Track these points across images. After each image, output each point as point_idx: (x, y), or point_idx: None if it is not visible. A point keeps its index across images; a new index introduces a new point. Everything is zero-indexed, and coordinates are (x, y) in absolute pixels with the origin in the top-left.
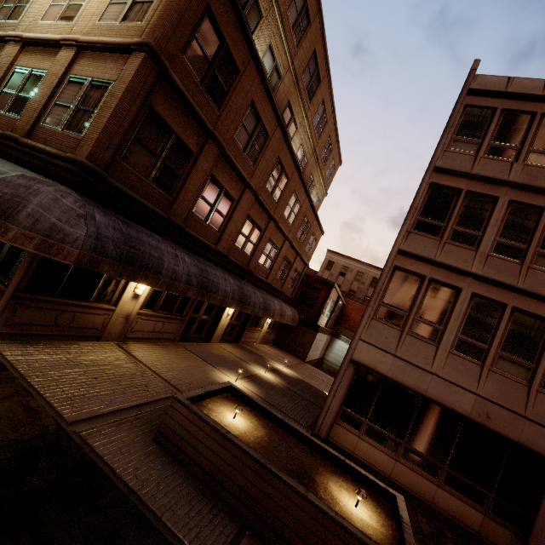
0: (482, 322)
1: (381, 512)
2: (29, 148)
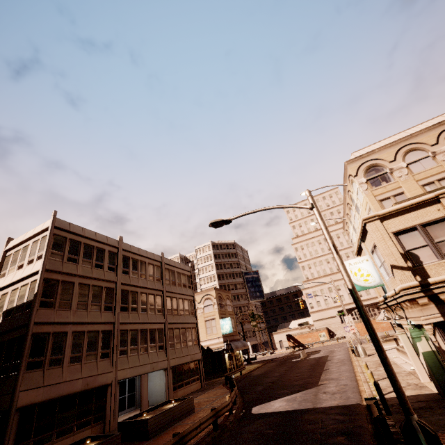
0: (78, 343)
1: (91, 443)
2: None
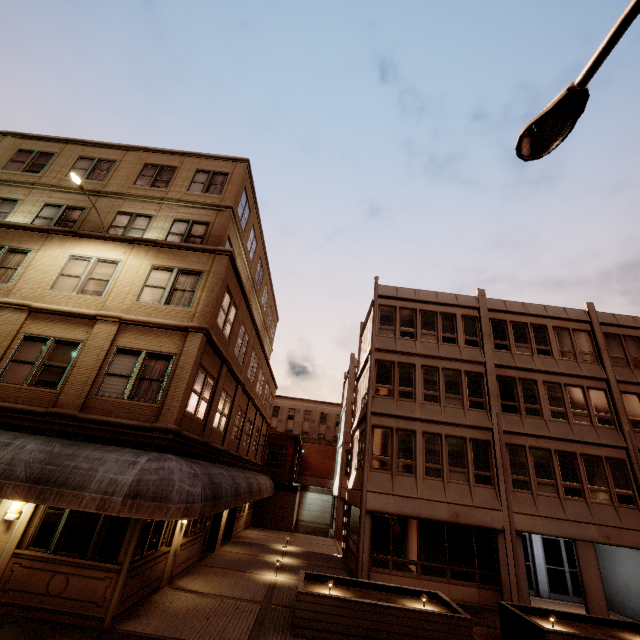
0: (433, 450)
1: (435, 605)
2: (98, 423)
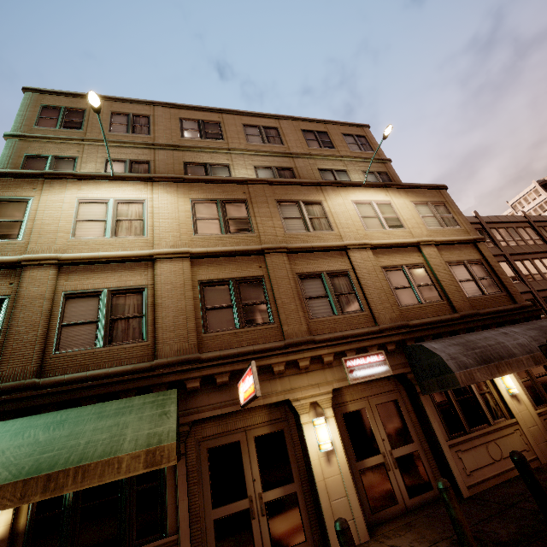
0: None
1: None
2: (495, 313)
